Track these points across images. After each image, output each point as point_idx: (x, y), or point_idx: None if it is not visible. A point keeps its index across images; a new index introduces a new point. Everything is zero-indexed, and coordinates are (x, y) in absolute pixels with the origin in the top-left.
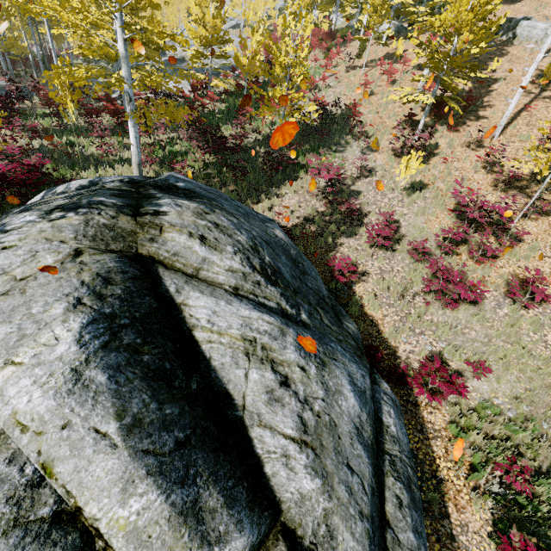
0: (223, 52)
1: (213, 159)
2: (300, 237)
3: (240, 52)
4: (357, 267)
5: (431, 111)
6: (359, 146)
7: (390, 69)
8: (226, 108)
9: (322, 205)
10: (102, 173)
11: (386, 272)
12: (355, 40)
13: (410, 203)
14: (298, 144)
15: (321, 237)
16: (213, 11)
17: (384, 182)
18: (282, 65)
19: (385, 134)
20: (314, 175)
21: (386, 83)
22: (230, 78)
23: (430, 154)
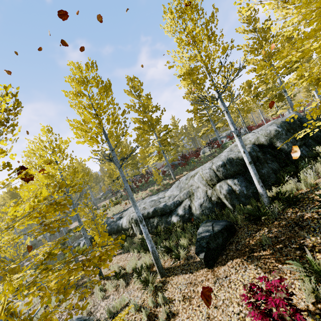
0: None
1: None
2: None
3: None
4: None
5: None
6: None
7: None
8: None
9: None
10: None
11: None
12: None
13: None
14: None
15: None
16: None
17: None
18: None
19: None
20: None
21: None
22: None
23: None
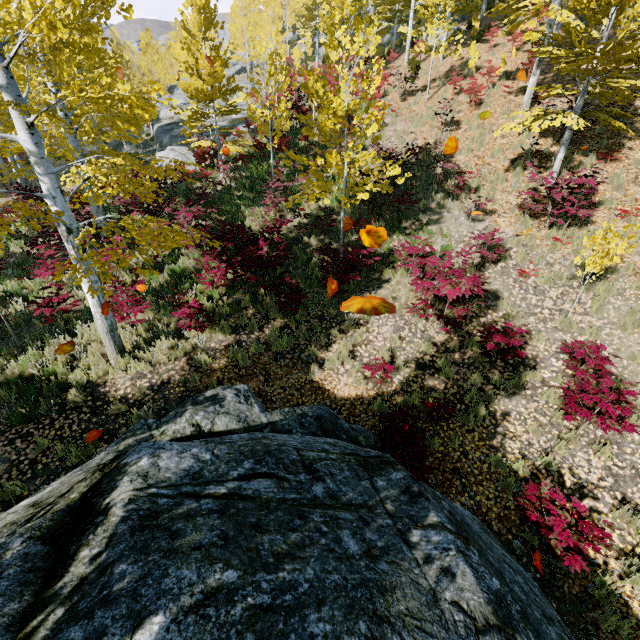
0: (230, 105)
1: (241, 271)
2: (421, 409)
3: (251, 99)
4: (560, 473)
5: (556, 135)
6: (462, 209)
7: (473, 85)
8: (247, 179)
9: (438, 328)
10: (50, 354)
11: (626, 481)
12: (398, 58)
13: (601, 307)
14: (366, 221)
15: (461, 402)
16: (208, 53)
17: (530, 268)
18: (337, 112)
19: (497, 183)
20: (425, 290)
21: (469, 106)
22: (245, 136)
23: (587, 205)
